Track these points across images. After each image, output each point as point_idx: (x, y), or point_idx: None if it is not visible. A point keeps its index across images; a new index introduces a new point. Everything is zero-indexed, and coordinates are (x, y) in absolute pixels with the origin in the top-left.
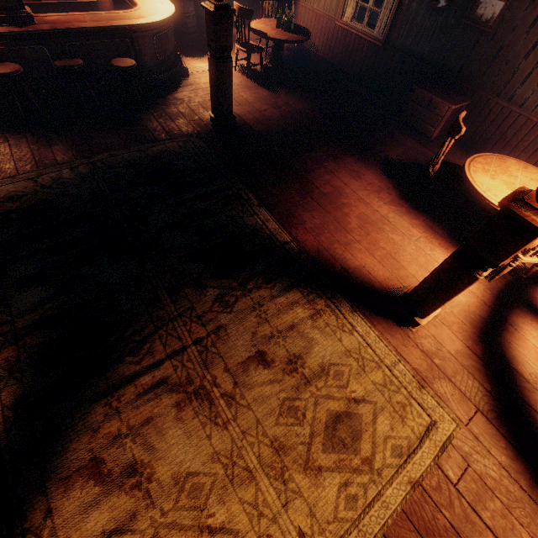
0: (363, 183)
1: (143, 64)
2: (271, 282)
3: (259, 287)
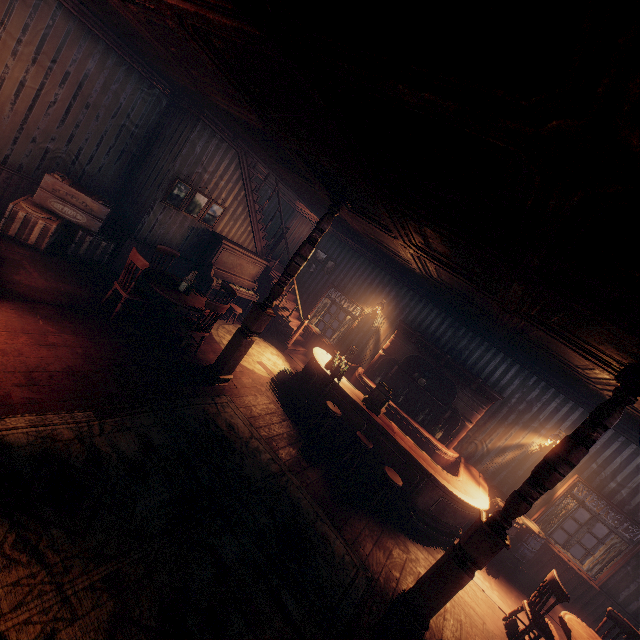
0: None
1: (413, 498)
2: None
3: None
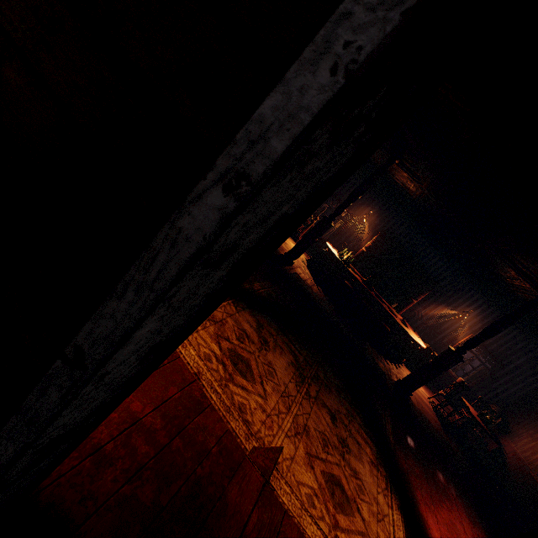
0: (474, 528)
1: (388, 339)
2: (366, 425)
3: (359, 415)
